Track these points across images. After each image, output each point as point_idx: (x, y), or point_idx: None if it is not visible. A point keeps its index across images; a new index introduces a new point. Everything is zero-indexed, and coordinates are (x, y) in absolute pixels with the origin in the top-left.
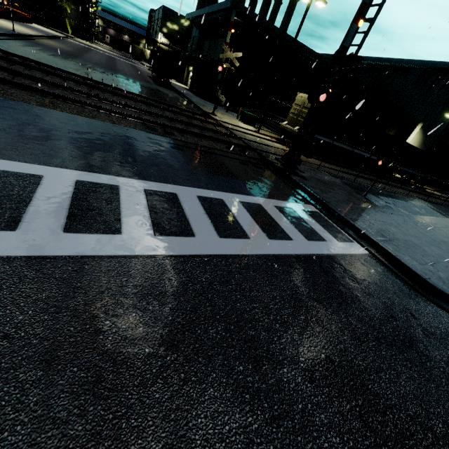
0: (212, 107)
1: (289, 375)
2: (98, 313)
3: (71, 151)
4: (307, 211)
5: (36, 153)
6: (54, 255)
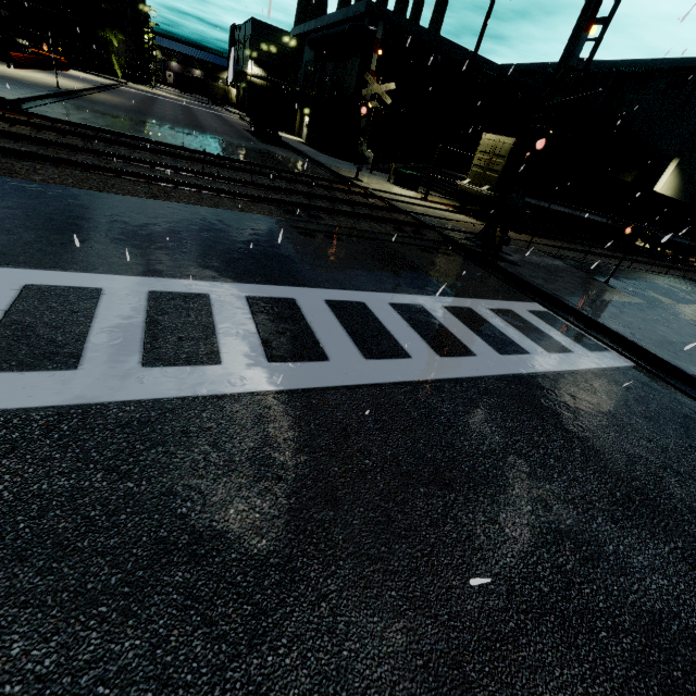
0: (350, 168)
1: (586, 515)
2: (353, 452)
3: (218, 257)
4: (534, 312)
5: (185, 265)
6: (274, 389)
